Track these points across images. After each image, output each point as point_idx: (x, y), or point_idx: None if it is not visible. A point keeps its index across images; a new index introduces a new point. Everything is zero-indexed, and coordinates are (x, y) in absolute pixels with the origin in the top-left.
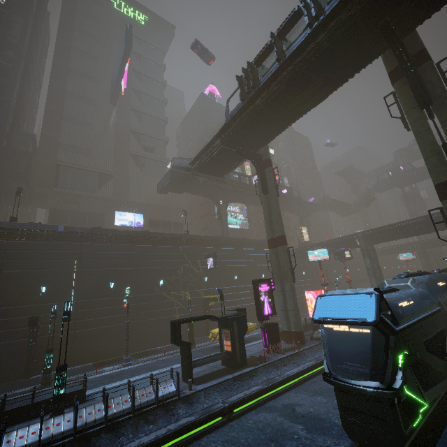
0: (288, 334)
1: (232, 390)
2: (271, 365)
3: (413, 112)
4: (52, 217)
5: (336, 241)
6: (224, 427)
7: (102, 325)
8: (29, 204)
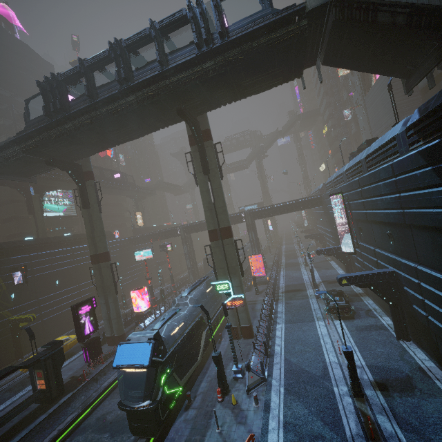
0: (111, 339)
1: (47, 429)
2: (91, 381)
3: (200, 175)
4: None
5: (163, 231)
6: None
7: None
8: None
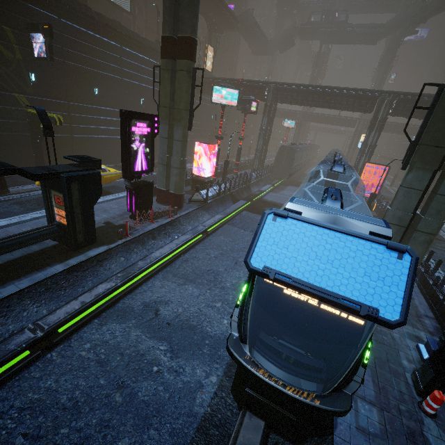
0: (163, 194)
1: (63, 289)
2: (134, 241)
3: None
4: None
5: (245, 84)
6: (33, 369)
7: None
8: None
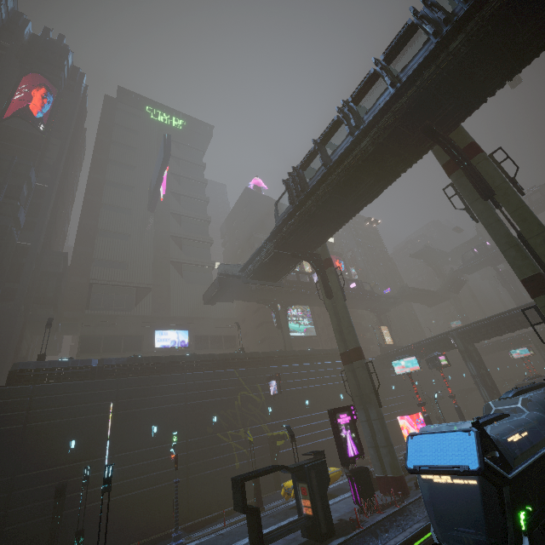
0: (384, 481)
1: None
2: (367, 532)
3: (477, 204)
4: (82, 346)
5: (426, 343)
6: None
7: (143, 487)
8: (56, 331)
